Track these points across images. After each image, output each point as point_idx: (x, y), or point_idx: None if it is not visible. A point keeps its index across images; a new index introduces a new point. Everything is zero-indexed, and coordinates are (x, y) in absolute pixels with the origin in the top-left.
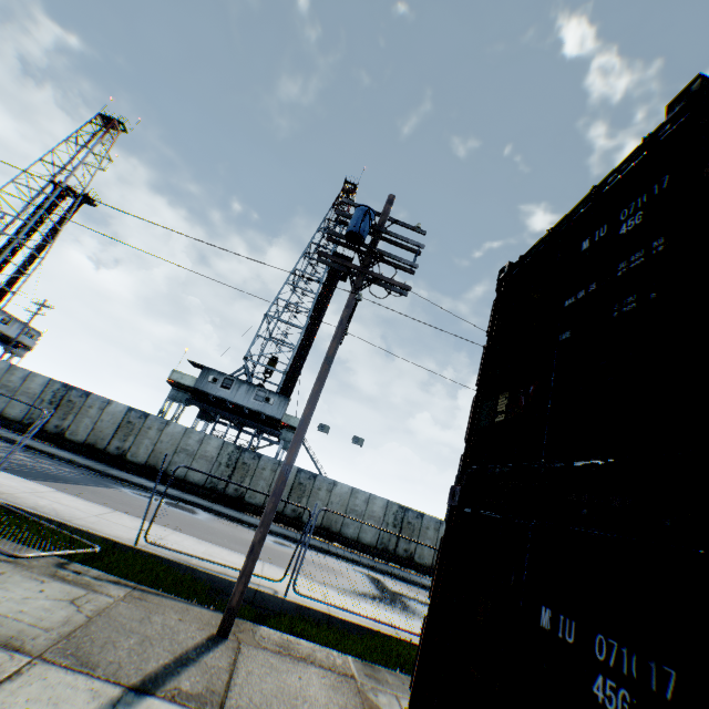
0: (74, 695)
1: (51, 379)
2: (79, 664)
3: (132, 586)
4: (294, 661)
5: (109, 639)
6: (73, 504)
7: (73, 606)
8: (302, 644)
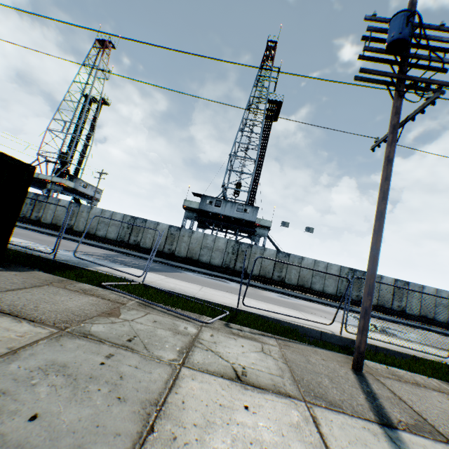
0: (363, 435)
1: (124, 214)
2: (329, 405)
3: (272, 337)
4: (417, 388)
5: (316, 381)
6: (183, 285)
7: (268, 356)
8: (399, 372)
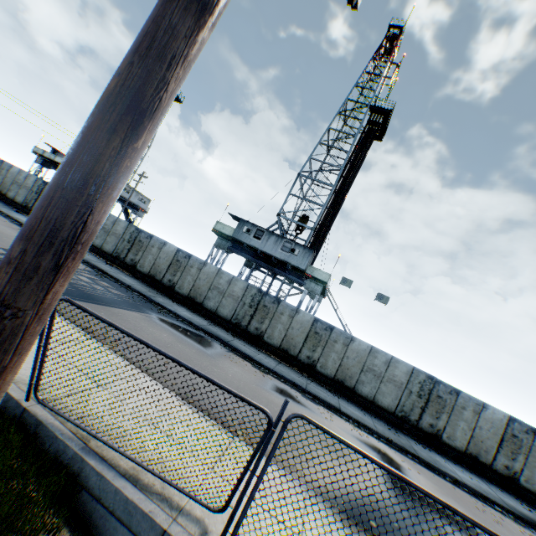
0: None
1: (129, 223)
2: None
3: None
4: None
5: None
6: None
7: None
8: None
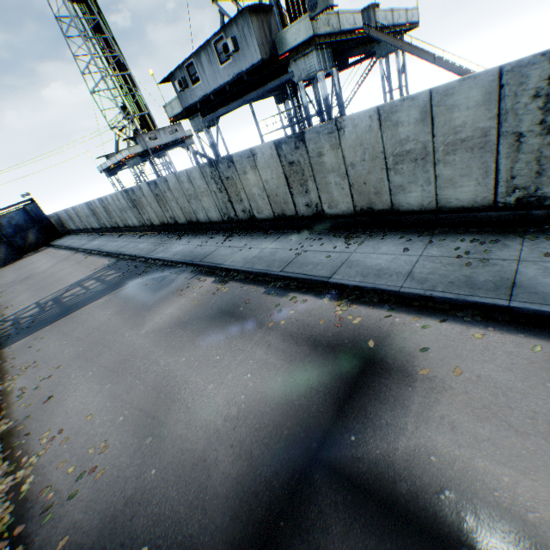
0: None
1: (120, 192)
2: None
3: None
4: None
5: None
6: None
7: None
8: None
